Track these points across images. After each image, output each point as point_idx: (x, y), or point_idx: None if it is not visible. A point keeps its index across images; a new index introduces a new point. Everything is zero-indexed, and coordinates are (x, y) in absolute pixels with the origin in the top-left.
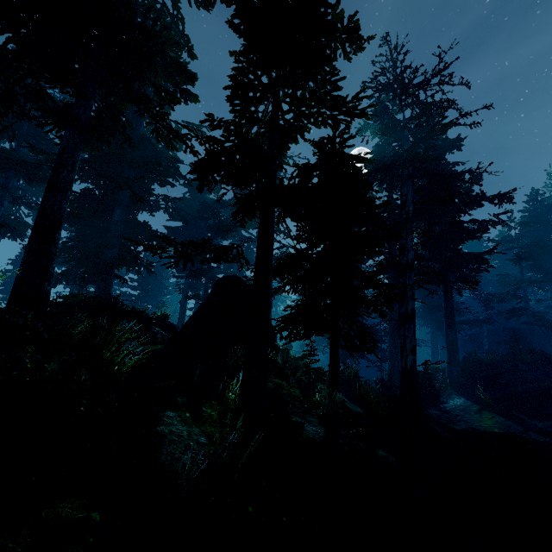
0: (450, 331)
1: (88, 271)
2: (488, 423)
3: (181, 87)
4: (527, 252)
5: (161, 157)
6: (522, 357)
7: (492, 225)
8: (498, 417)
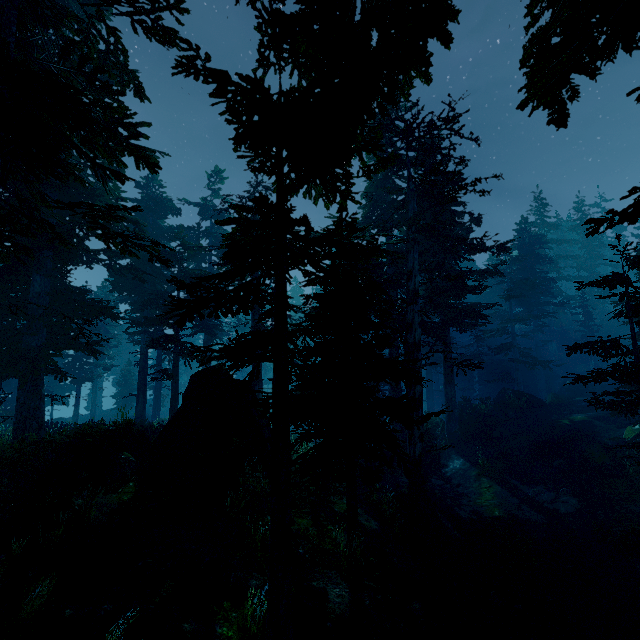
0: (449, 387)
1: (3, 372)
2: (488, 498)
3: (129, 143)
4: (516, 289)
5: (96, 194)
6: (511, 403)
7: (489, 274)
8: (495, 486)
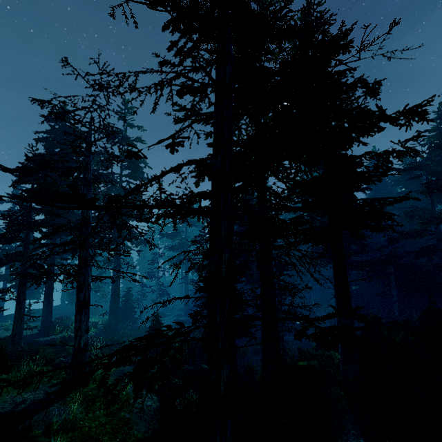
0: None
1: None
2: None
3: None
4: (439, 181)
5: None
6: None
7: (396, 157)
8: None
